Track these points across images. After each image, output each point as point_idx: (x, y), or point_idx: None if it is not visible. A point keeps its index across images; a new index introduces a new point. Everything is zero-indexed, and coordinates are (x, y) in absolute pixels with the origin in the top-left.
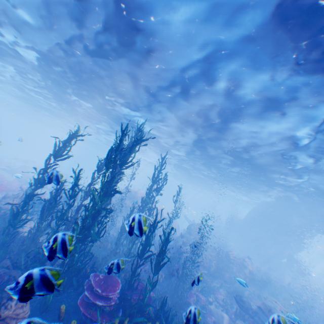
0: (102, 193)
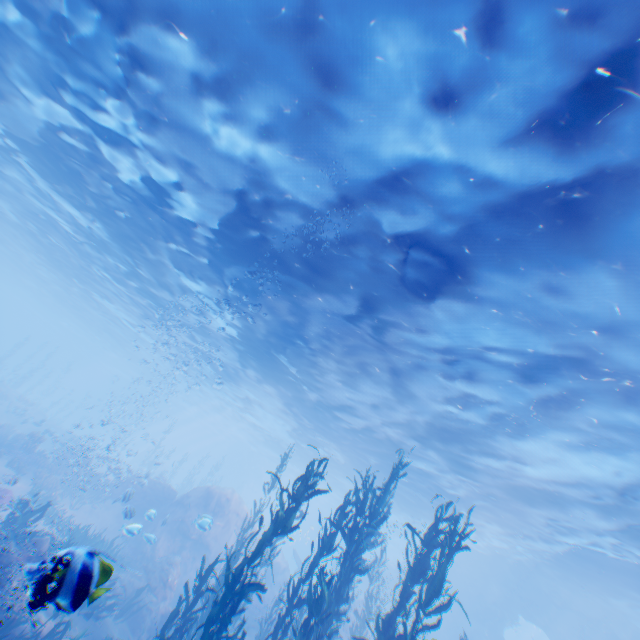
0: None
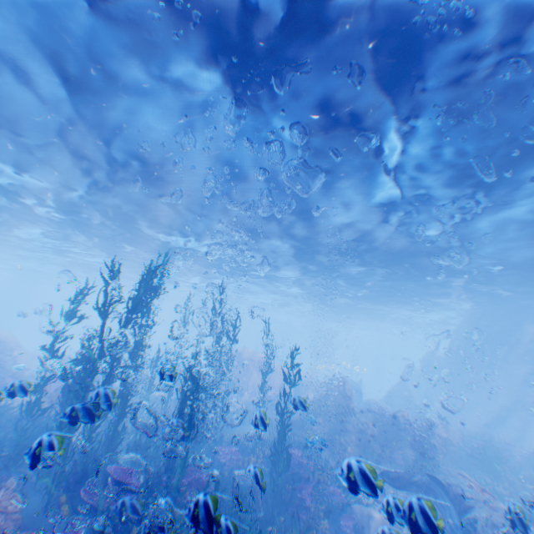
0: (101, 347)
